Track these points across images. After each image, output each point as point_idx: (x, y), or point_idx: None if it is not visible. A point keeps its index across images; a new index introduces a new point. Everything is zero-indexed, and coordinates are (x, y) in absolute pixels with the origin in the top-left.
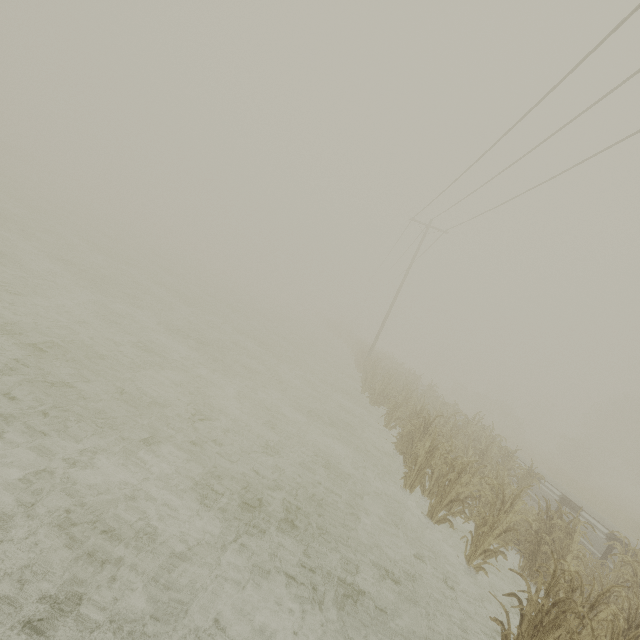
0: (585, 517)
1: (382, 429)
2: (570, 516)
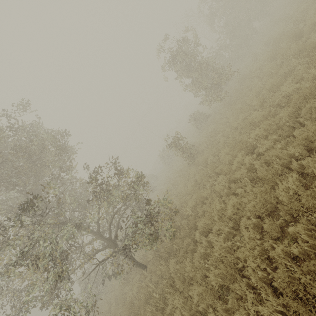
0: None
1: None
2: None
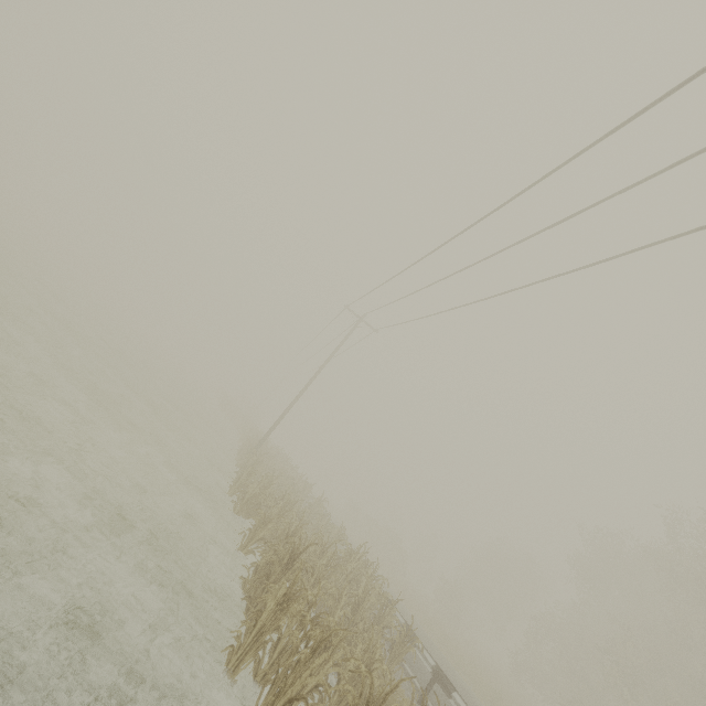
0: (457, 701)
1: (235, 552)
2: (439, 693)
